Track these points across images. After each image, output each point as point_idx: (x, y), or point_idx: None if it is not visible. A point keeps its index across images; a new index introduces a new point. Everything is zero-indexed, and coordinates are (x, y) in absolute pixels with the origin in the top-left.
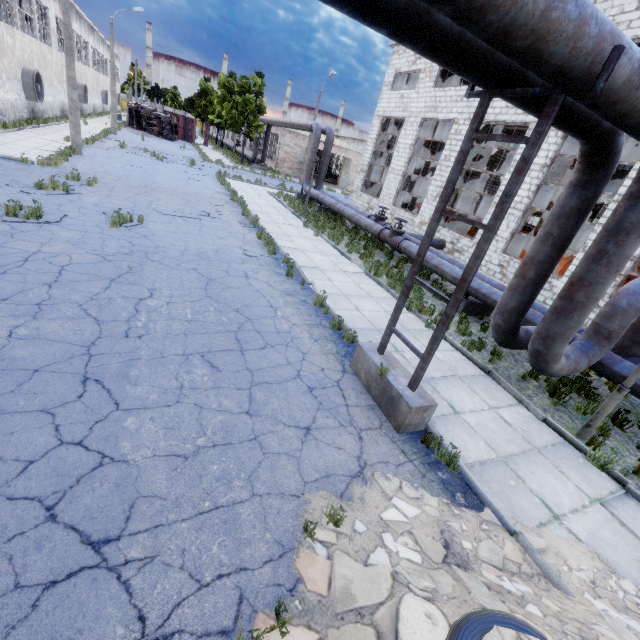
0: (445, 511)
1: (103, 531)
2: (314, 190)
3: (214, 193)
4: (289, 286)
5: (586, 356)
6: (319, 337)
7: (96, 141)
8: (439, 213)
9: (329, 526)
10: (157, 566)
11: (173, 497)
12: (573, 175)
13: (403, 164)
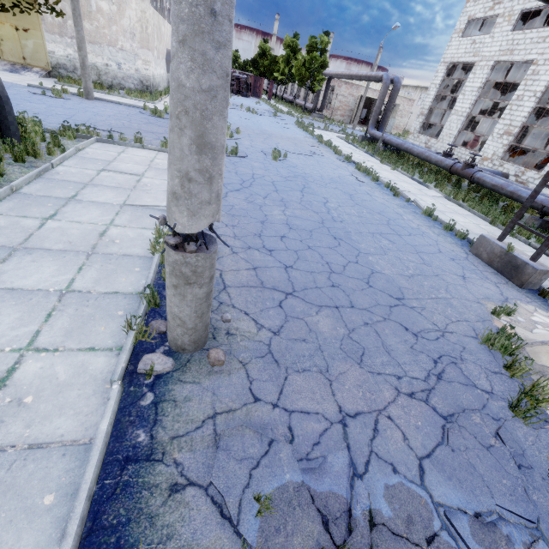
0: None
1: (395, 295)
2: (380, 133)
3: (305, 137)
4: (399, 202)
5: None
6: (439, 233)
7: None
8: None
9: (503, 315)
10: (428, 311)
11: (415, 290)
12: None
13: (468, 106)
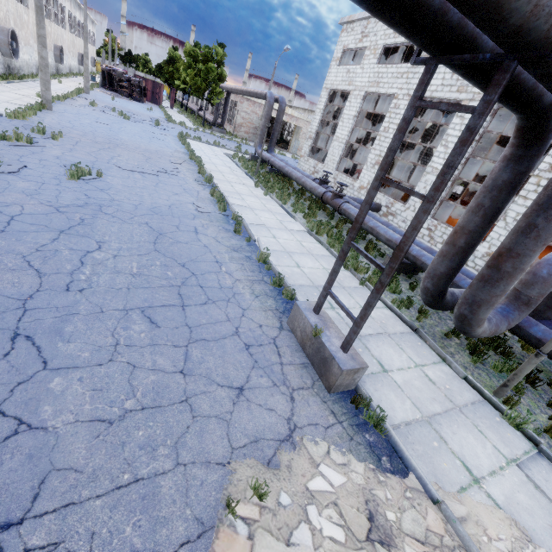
0: (371, 478)
1: (4, 513)
2: (266, 153)
3: (174, 152)
4: (236, 242)
5: (506, 320)
6: (260, 293)
7: (68, 98)
8: (378, 181)
9: (253, 499)
10: None
11: (90, 469)
12: (508, 149)
13: (347, 133)
